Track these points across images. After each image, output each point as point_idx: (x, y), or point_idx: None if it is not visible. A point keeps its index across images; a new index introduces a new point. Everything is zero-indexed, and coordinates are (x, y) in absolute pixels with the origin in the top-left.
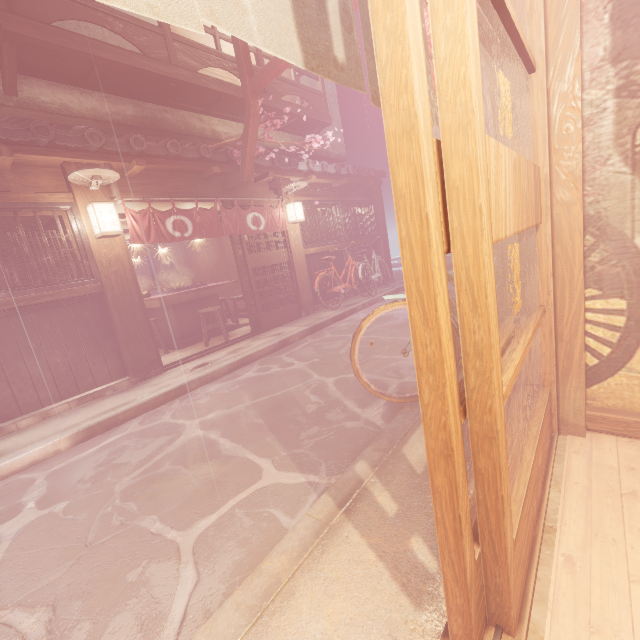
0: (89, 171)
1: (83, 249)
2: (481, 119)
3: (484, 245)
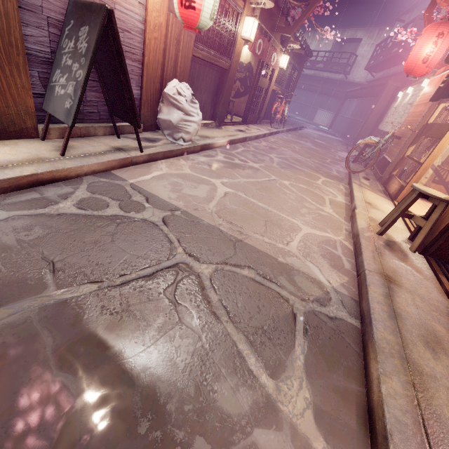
0: (268, 1)
1: (234, 41)
2: None
3: None
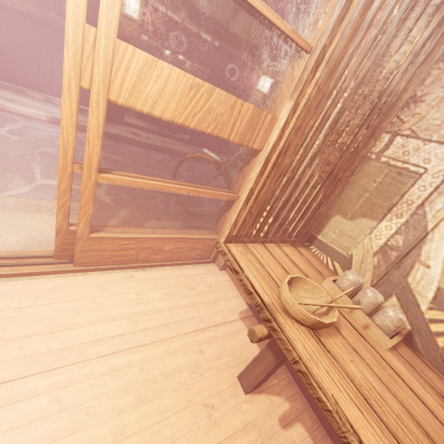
0: None
1: None
2: (111, 31)
3: (92, 93)
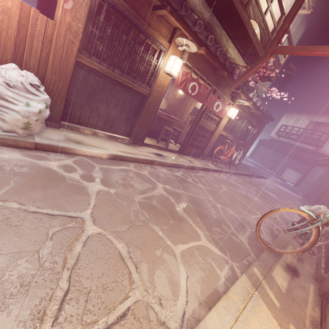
0: (189, 42)
1: (155, 72)
2: None
3: None
